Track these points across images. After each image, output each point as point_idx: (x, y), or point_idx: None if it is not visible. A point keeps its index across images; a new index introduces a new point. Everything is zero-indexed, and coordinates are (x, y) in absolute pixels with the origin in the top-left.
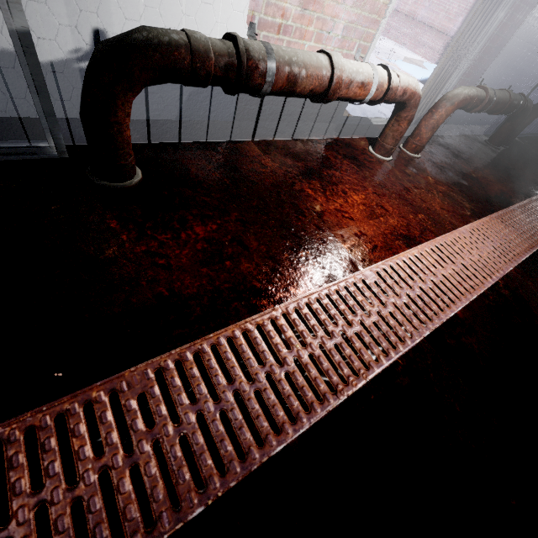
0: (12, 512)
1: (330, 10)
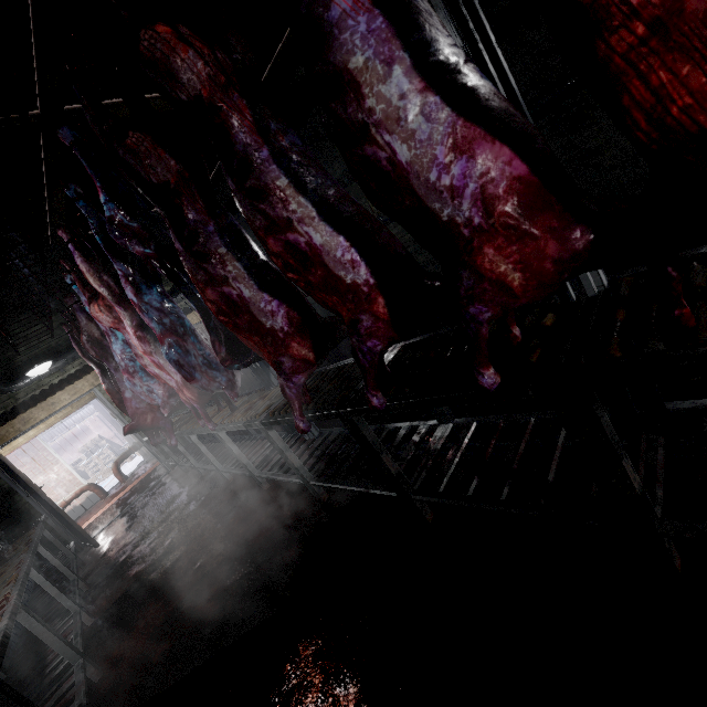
0: None
1: (56, 496)
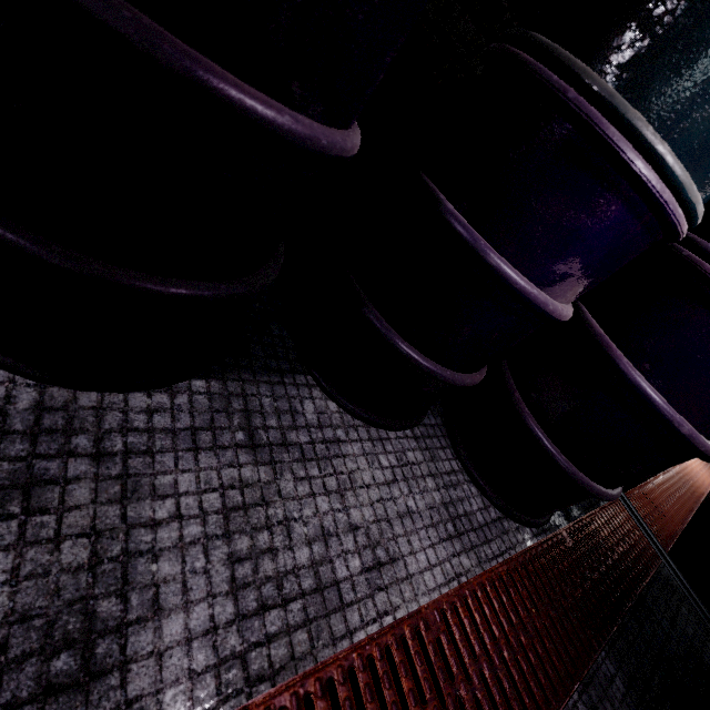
0: (679, 488)
1: None
